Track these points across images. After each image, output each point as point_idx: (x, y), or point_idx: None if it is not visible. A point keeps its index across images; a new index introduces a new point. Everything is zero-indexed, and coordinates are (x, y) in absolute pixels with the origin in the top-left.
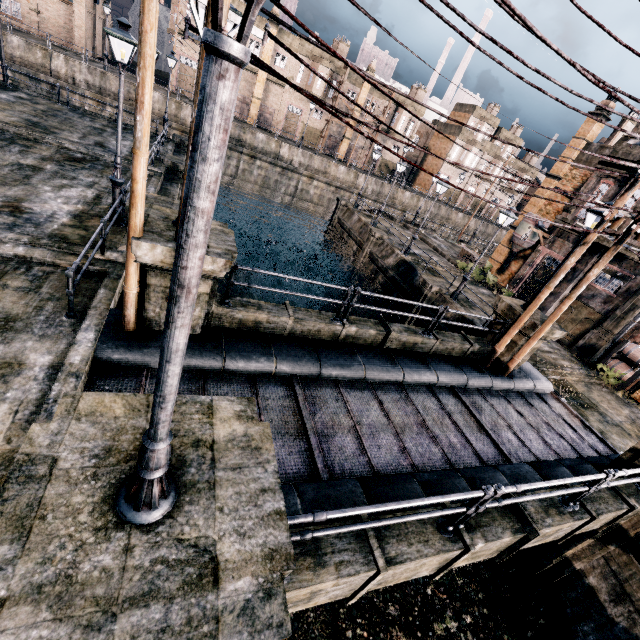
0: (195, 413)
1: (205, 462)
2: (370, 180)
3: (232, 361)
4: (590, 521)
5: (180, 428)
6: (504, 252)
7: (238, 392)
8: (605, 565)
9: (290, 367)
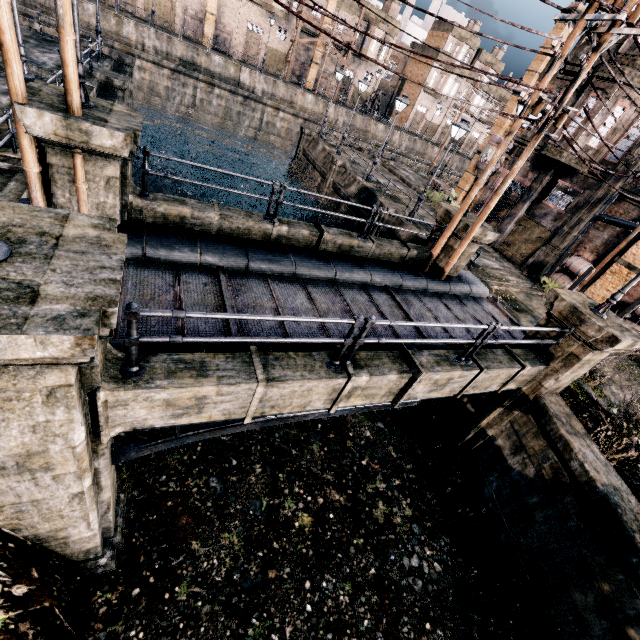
0: (47, 218)
1: (47, 245)
2: (340, 111)
3: (153, 249)
4: (479, 373)
5: (27, 223)
6: (470, 180)
7: (159, 276)
8: (510, 428)
9: (216, 258)
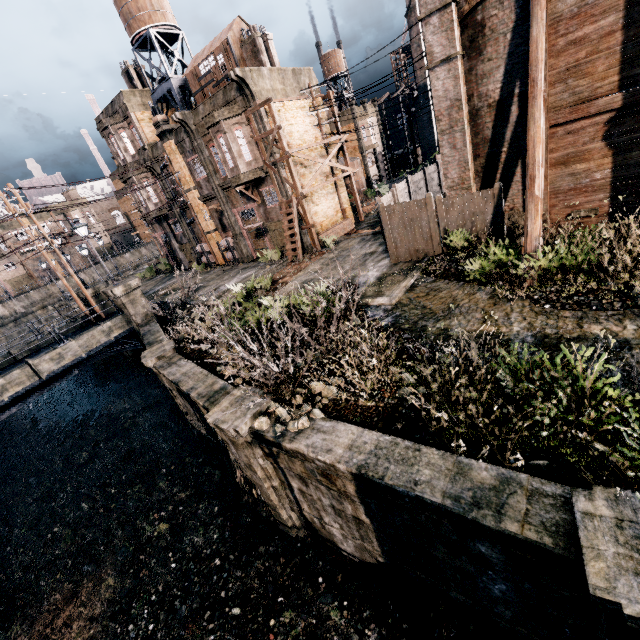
0: None
1: None
2: (90, 271)
3: None
4: (72, 342)
5: None
6: None
7: None
8: None
9: None
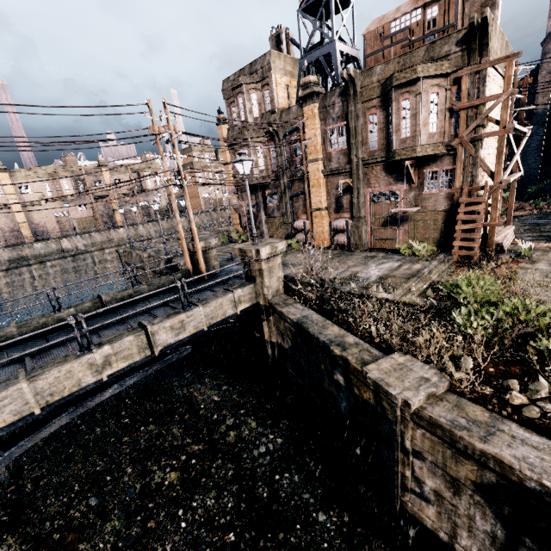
0: None
1: None
2: (148, 226)
3: None
4: (199, 308)
5: None
6: (237, 217)
7: None
8: (276, 328)
9: (20, 351)
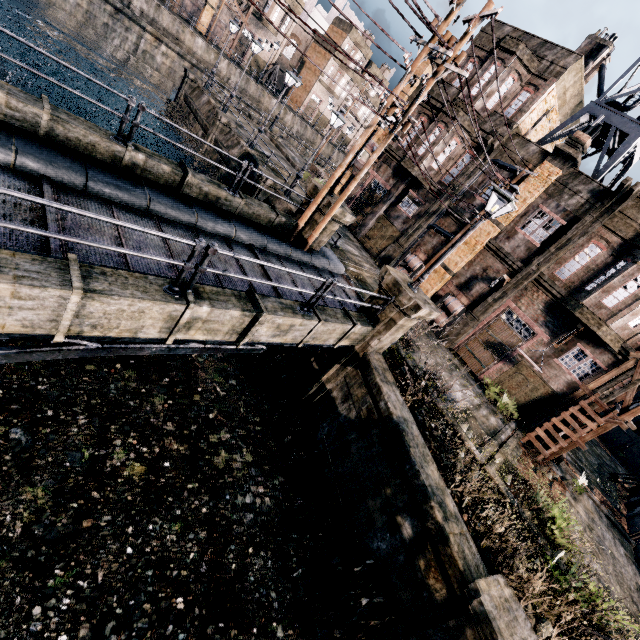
0: None
1: None
2: (234, 70)
3: None
4: (318, 324)
5: None
6: (347, 175)
7: None
8: (344, 381)
9: (39, 165)
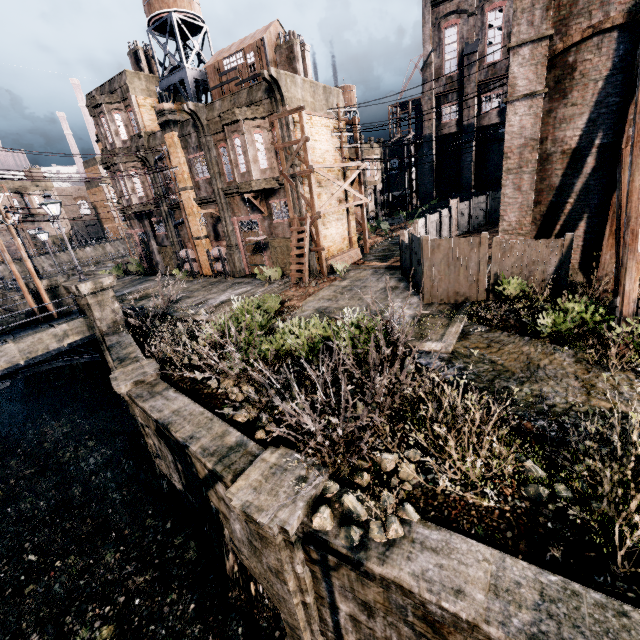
0: None
1: None
2: (40, 260)
3: None
4: (10, 345)
5: None
6: None
7: None
8: None
9: None
